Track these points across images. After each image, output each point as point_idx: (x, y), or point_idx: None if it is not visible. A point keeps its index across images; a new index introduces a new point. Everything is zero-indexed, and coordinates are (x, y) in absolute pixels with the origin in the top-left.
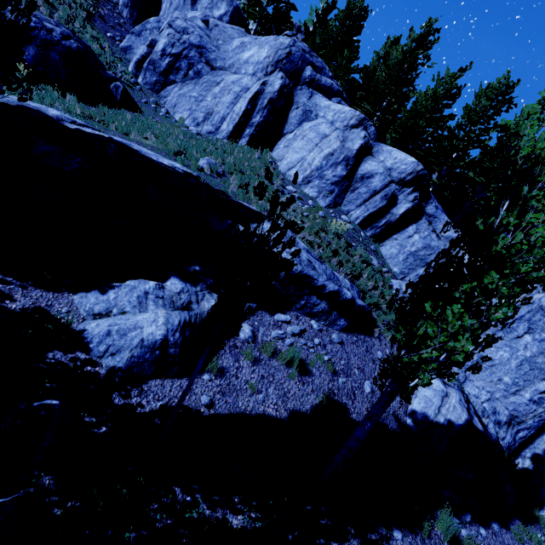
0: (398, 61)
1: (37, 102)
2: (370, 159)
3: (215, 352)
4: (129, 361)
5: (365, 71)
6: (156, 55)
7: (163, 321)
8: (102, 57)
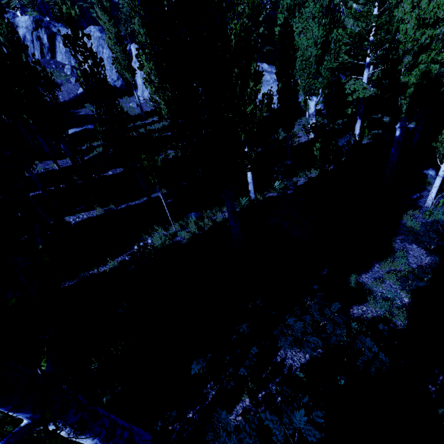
0: None
1: None
2: (18, 29)
3: None
4: None
5: None
6: None
7: None
8: None
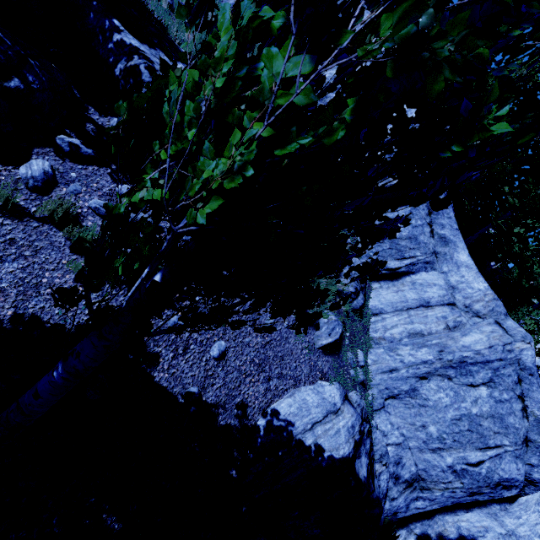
0: None
1: None
2: None
3: None
4: None
5: None
6: None
7: None
8: None
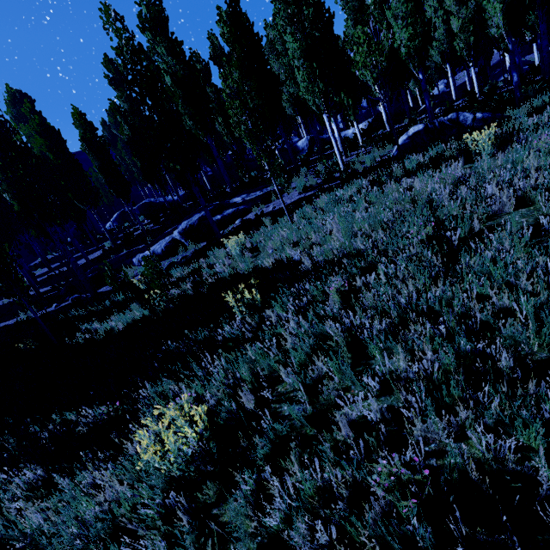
0: None
1: None
2: None
3: None
4: (442, 90)
5: None
6: None
7: (442, 85)
8: None
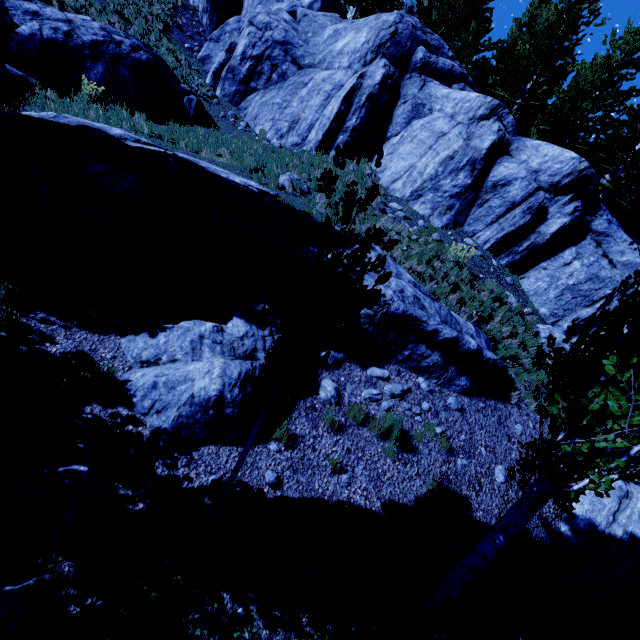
0: (549, 25)
1: (103, 123)
2: (506, 160)
3: (286, 414)
4: (176, 421)
5: (500, 48)
6: (235, 61)
7: (218, 373)
8: (177, 70)
